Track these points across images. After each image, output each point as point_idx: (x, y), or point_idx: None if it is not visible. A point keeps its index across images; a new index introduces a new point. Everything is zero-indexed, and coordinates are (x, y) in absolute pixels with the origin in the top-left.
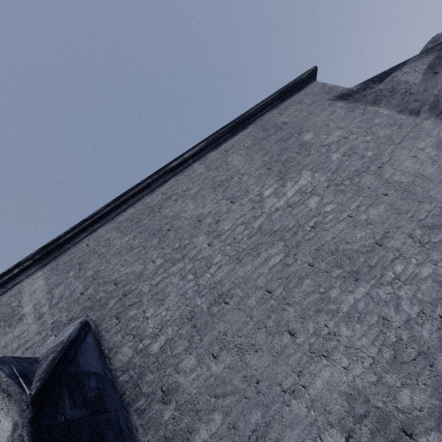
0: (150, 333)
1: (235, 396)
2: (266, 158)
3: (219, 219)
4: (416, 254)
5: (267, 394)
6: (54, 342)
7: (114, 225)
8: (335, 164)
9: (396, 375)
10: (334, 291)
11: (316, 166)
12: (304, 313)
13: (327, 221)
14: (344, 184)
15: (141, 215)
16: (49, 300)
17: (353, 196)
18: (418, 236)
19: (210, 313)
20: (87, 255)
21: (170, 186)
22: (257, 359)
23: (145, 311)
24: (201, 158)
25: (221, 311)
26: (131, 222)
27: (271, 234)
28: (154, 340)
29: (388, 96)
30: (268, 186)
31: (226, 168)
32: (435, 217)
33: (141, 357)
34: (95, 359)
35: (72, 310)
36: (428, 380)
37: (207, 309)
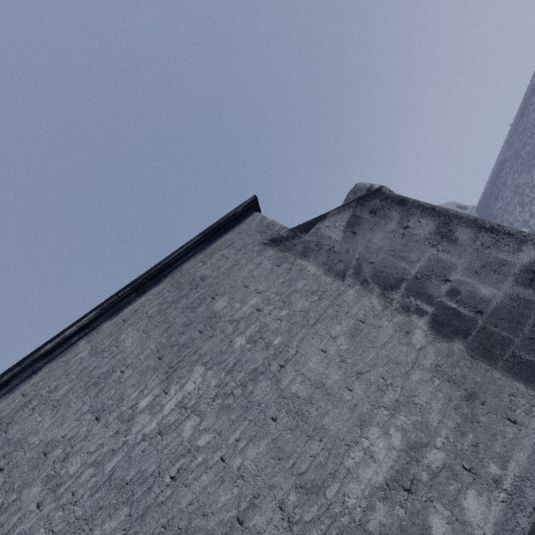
0: None
1: None
2: (163, 338)
3: (71, 451)
4: None
5: None
6: None
7: None
8: (235, 356)
9: None
10: None
11: (214, 357)
12: None
13: (193, 466)
14: (235, 394)
15: None
16: None
17: (237, 419)
18: (290, 507)
19: None
20: None
21: (39, 380)
22: None
23: None
24: (92, 331)
25: None
26: None
27: (120, 488)
28: None
29: (315, 250)
30: (149, 391)
31: (114, 352)
32: (319, 468)
33: None
34: None
35: None
36: None
37: None
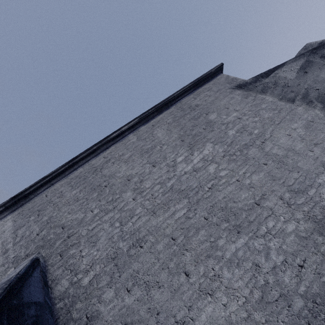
0: (83, 269)
1: (140, 324)
2: (181, 132)
3: (143, 179)
4: (284, 213)
5: (164, 324)
6: (8, 276)
7: (67, 181)
8: (230, 139)
9: (262, 313)
10: (221, 241)
11: (217, 139)
12: (197, 258)
13: (220, 183)
14: (236, 154)
15: (87, 174)
16: (13, 238)
17: (241, 164)
18: (287, 198)
19: (128, 255)
20: (45, 203)
21: (111, 151)
22: (159, 294)
23: (81, 250)
24: (135, 130)
25: (137, 253)
26: (79, 179)
27: (179, 192)
28: (85, 274)
29: (272, 87)
30: (181, 154)
31: (152, 139)
32: (300, 183)
33: (75, 288)
34: (39, 290)
35: (29, 247)
36: (286, 318)
37: (127, 251)
